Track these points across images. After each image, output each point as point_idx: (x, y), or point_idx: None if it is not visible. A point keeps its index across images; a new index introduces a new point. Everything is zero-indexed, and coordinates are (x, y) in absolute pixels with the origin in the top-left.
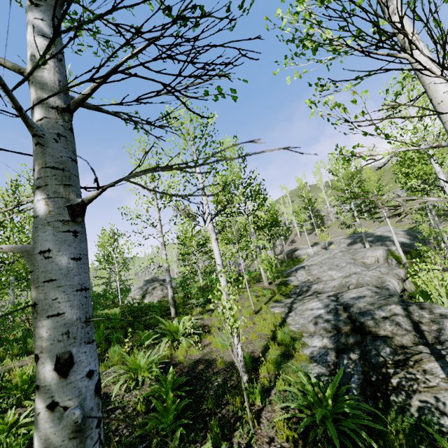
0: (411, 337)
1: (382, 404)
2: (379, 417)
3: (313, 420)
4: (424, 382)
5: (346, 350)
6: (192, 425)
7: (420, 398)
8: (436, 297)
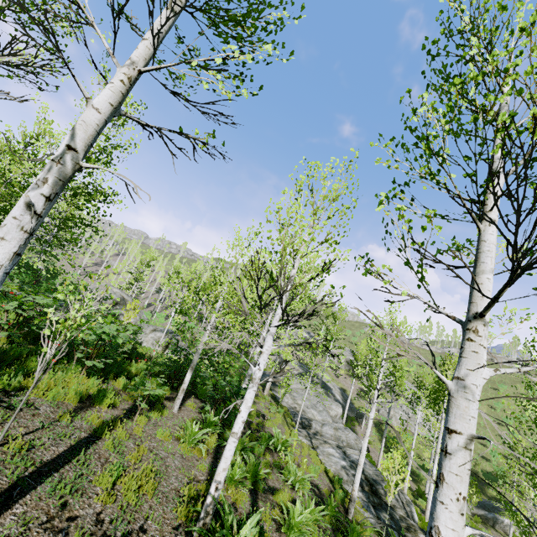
0: (403, 512)
1: None
2: None
3: None
4: None
5: (377, 507)
6: None
7: None
8: None
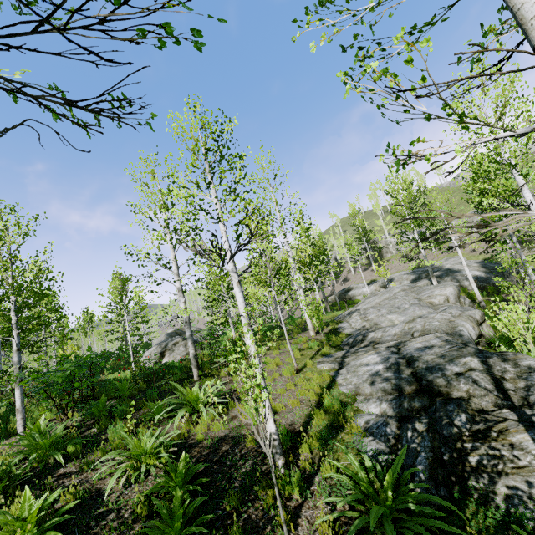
0: (493, 399)
1: (458, 493)
2: (454, 512)
3: (368, 520)
4: (512, 461)
5: (410, 418)
6: (207, 533)
7: (507, 483)
8: (521, 344)
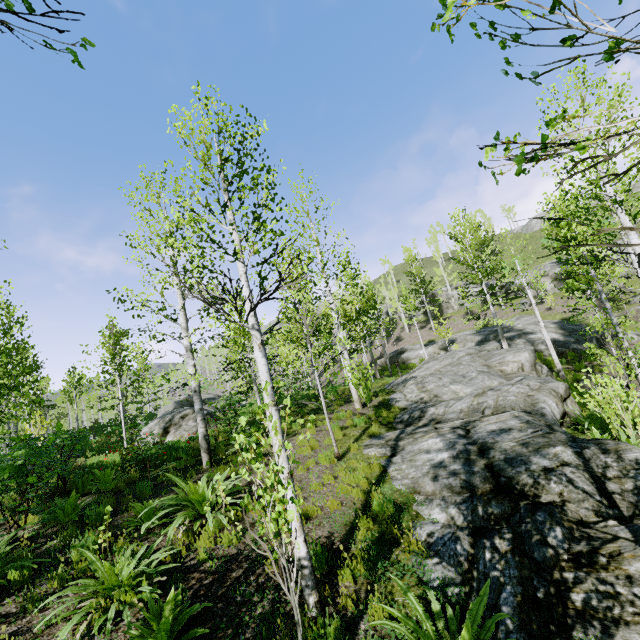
0: (595, 505)
1: None
2: None
3: None
4: (632, 603)
5: (487, 530)
6: None
7: (629, 638)
8: (617, 428)
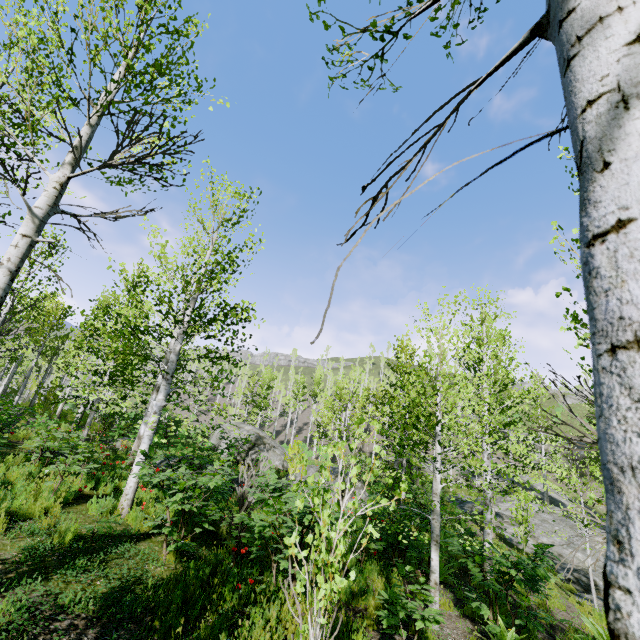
0: None
1: None
2: None
3: None
4: None
5: None
6: None
7: None
8: None
